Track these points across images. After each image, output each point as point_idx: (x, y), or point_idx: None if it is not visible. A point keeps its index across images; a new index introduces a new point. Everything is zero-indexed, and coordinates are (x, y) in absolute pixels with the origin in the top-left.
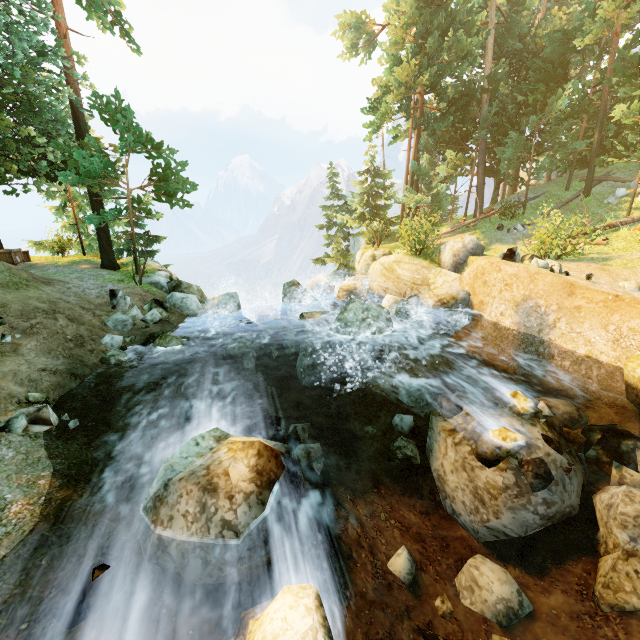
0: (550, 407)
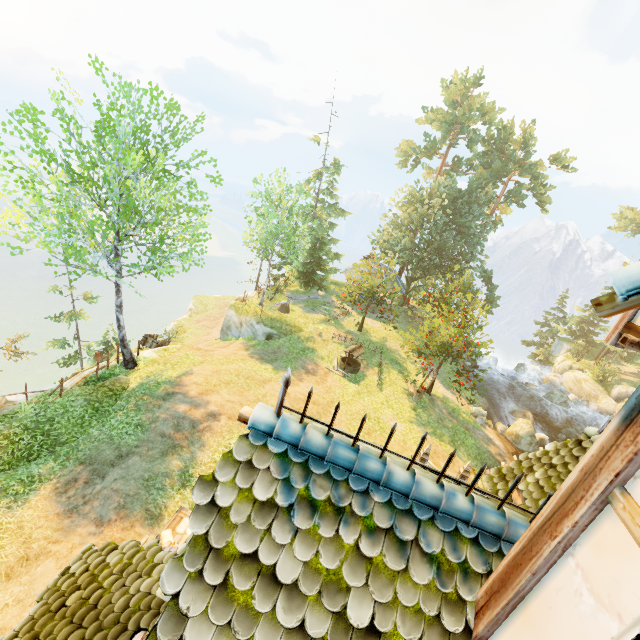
0: None
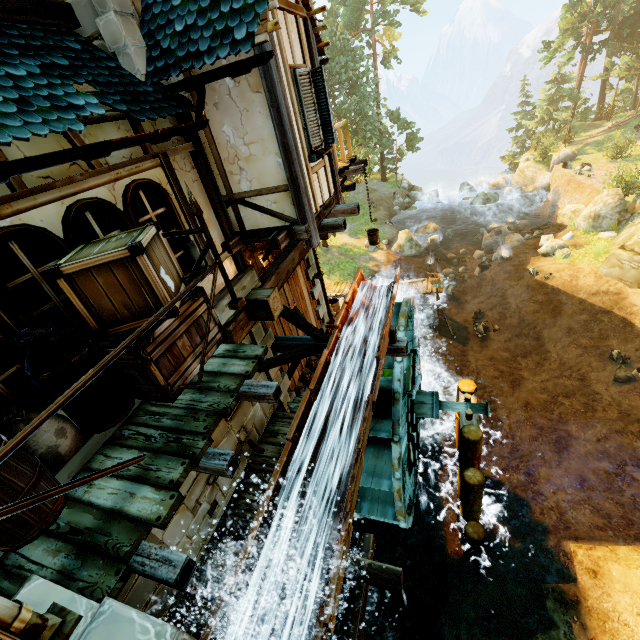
0: (519, 222)
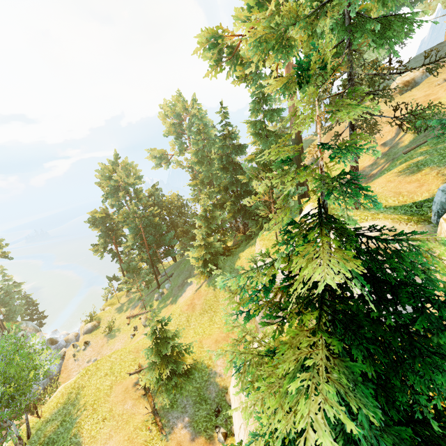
0: None
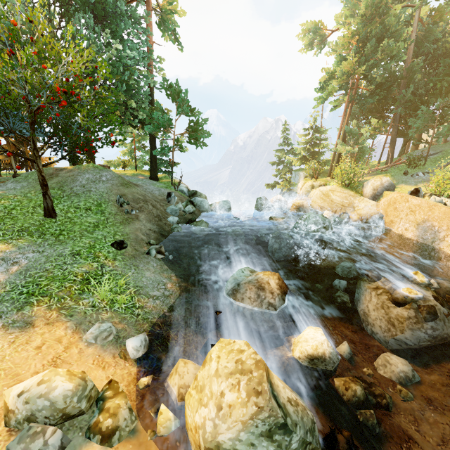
0: (438, 283)
